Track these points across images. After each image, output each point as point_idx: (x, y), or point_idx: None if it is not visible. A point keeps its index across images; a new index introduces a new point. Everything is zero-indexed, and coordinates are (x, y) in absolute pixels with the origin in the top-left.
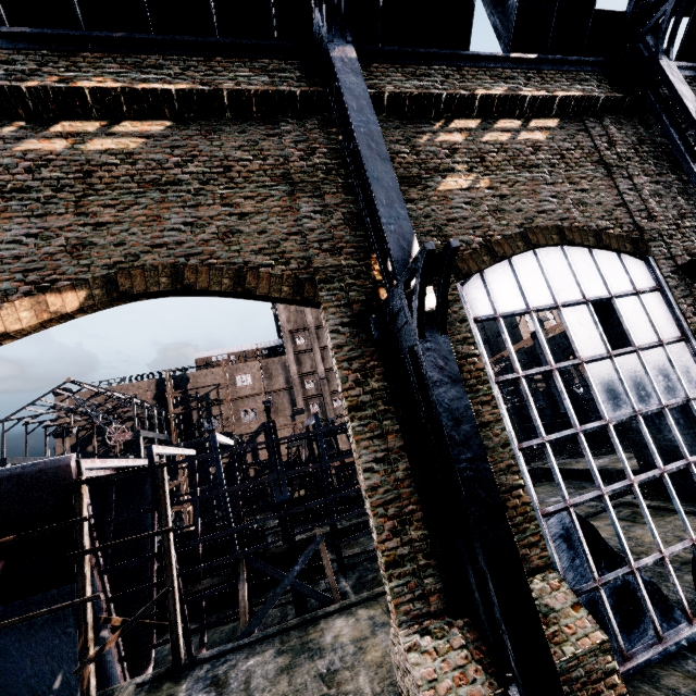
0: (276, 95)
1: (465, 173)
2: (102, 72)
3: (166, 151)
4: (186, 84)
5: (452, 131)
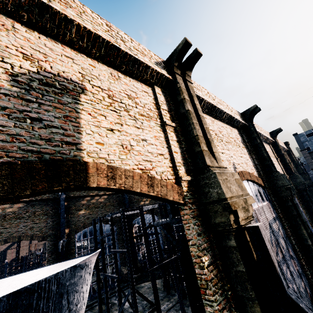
0: (49, 198)
1: (84, 210)
2: None
3: (23, 210)
4: (31, 198)
5: (85, 200)
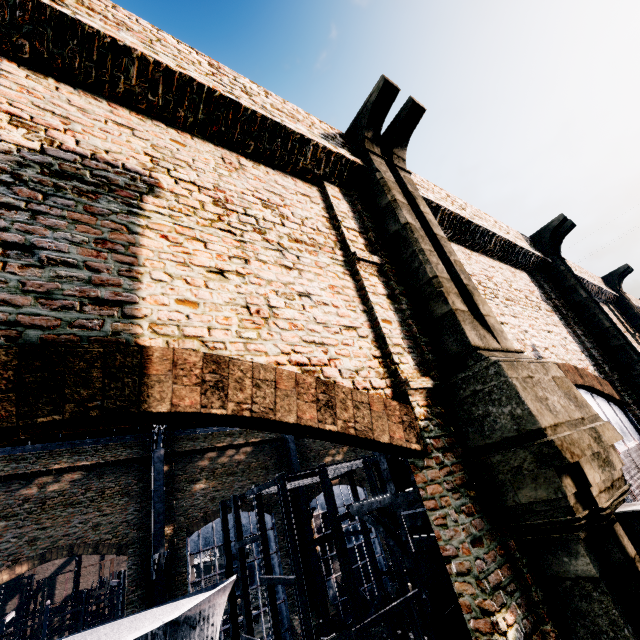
0: (132, 458)
1: (205, 481)
2: (63, 458)
3: (80, 487)
4: (96, 460)
5: (205, 459)
